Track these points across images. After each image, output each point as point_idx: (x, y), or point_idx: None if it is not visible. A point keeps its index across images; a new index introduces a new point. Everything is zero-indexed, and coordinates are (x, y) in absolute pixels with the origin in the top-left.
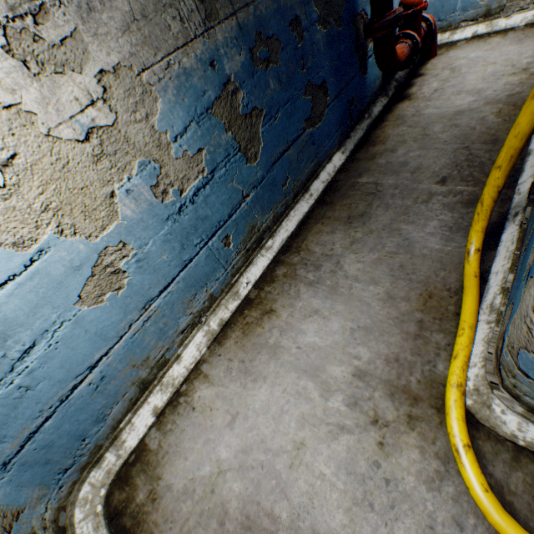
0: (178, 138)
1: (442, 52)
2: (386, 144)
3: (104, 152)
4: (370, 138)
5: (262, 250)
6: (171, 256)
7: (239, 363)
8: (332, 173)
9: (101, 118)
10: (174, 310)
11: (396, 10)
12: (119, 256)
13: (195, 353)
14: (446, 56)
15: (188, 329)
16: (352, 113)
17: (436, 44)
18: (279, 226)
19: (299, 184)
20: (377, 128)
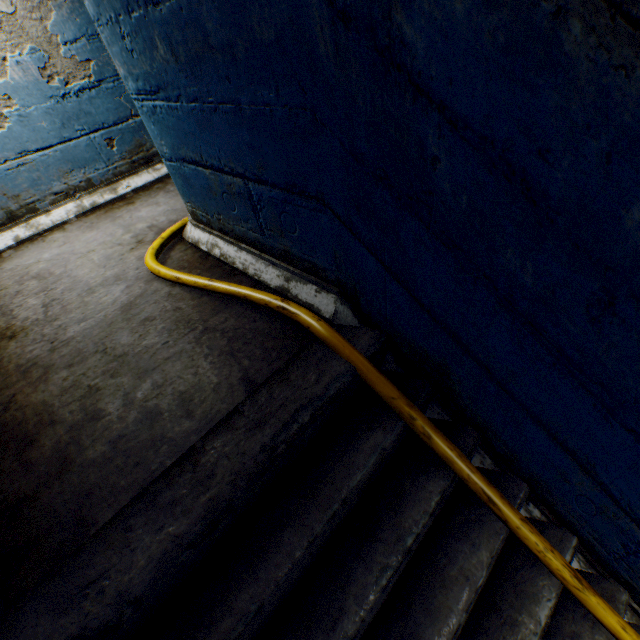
0: (69, 44)
1: None
2: None
3: (3, 29)
4: None
5: (150, 169)
6: (52, 128)
7: (90, 224)
8: None
9: (4, 7)
10: (50, 172)
11: None
12: (5, 105)
13: (64, 215)
14: None
15: (63, 196)
16: None
17: None
18: None
19: None
20: None
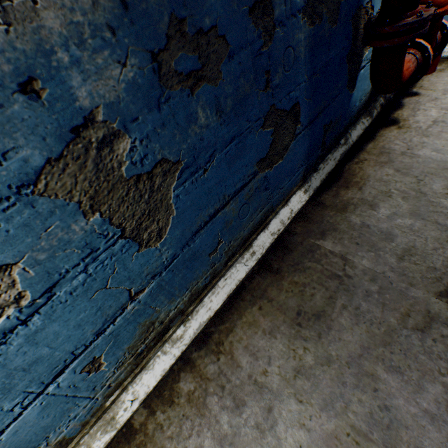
0: None
1: (443, 67)
2: (364, 191)
3: None
4: (342, 174)
5: (165, 344)
6: None
7: None
8: (287, 219)
9: None
10: None
11: (421, 9)
12: None
13: None
14: None
15: None
16: (326, 140)
17: (439, 57)
18: (198, 304)
19: (237, 242)
20: (353, 159)
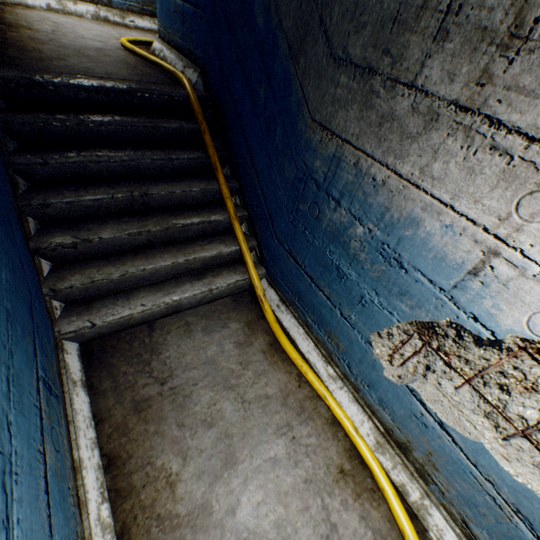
0: None
1: None
2: None
3: None
4: None
5: (152, 21)
6: None
7: (99, 24)
8: None
9: None
10: None
11: None
12: None
13: (85, 12)
14: None
15: (90, 0)
16: None
17: None
18: None
19: None
20: None
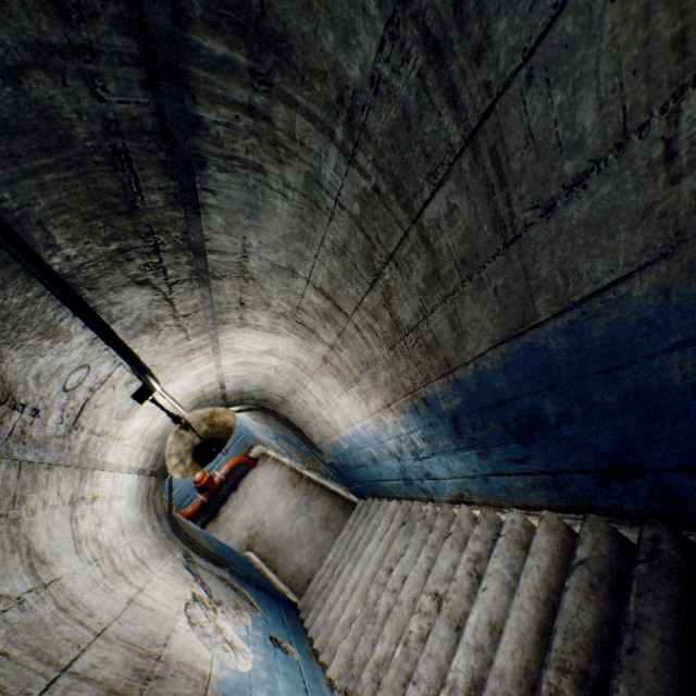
0: None
1: (260, 462)
2: None
3: None
4: None
5: None
6: None
7: None
8: None
9: None
10: None
11: None
12: None
13: None
14: (257, 471)
15: None
16: None
17: (252, 462)
18: None
19: None
20: None
